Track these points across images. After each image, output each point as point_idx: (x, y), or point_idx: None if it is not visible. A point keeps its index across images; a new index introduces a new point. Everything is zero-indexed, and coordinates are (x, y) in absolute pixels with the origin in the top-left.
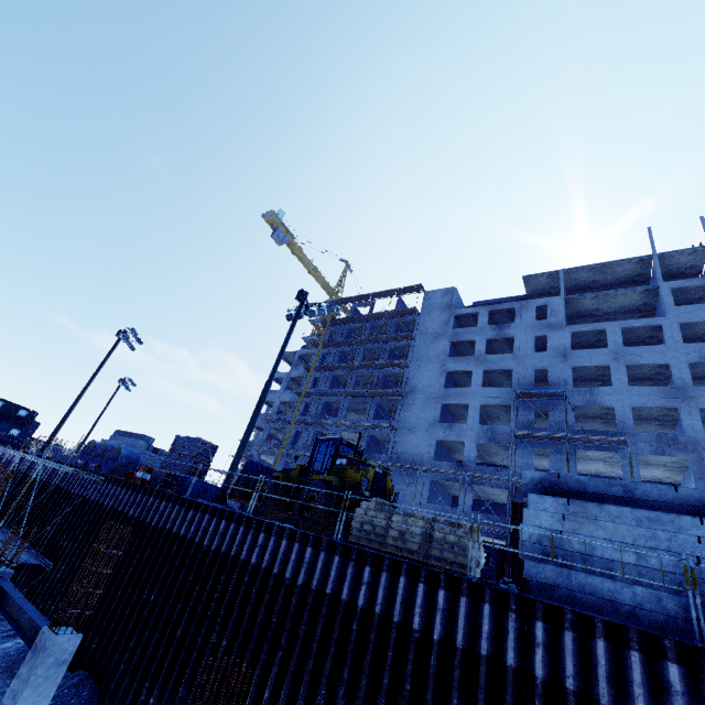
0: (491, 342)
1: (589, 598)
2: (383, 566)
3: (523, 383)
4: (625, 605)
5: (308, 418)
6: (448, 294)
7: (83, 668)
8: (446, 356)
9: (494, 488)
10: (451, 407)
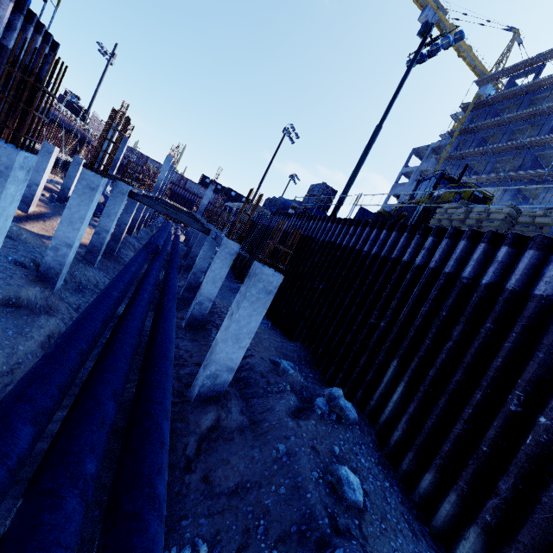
0: None
1: None
2: (446, 235)
3: None
4: None
5: None
6: None
7: None
8: None
9: None
10: None
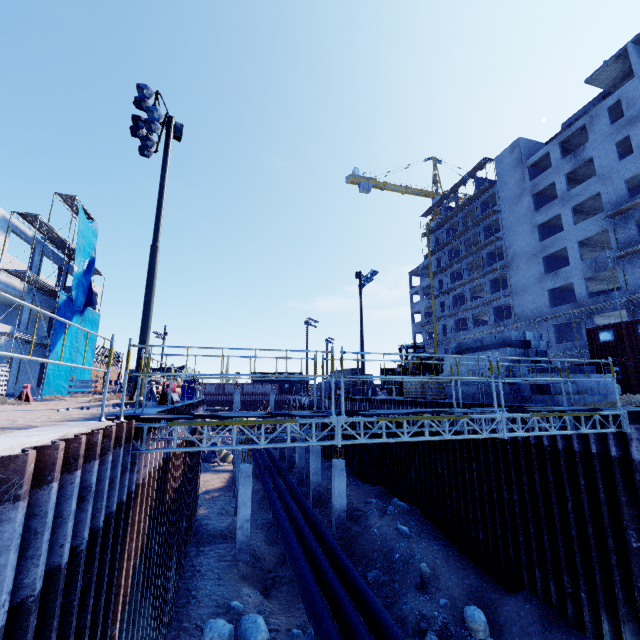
0: (575, 171)
1: (463, 395)
2: (404, 404)
3: (615, 201)
4: (471, 394)
5: (446, 313)
6: (515, 149)
7: (346, 466)
8: (532, 212)
9: (612, 312)
10: (556, 253)
